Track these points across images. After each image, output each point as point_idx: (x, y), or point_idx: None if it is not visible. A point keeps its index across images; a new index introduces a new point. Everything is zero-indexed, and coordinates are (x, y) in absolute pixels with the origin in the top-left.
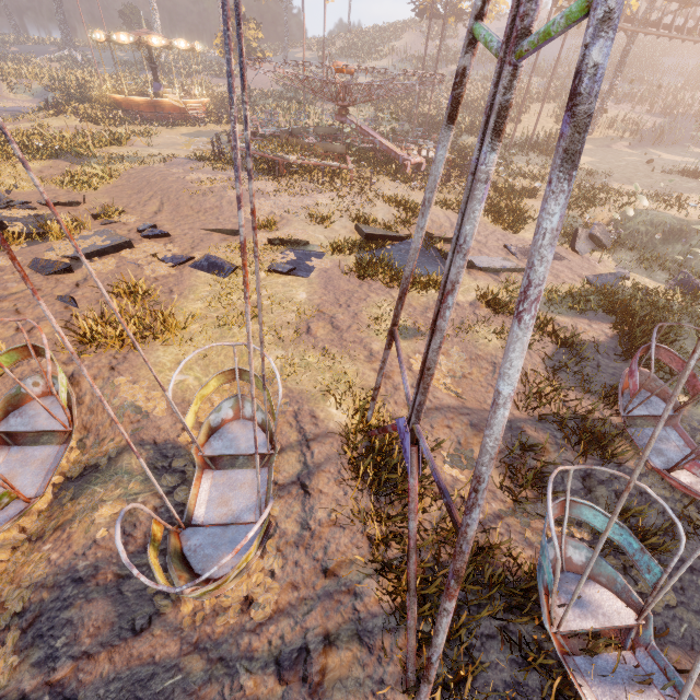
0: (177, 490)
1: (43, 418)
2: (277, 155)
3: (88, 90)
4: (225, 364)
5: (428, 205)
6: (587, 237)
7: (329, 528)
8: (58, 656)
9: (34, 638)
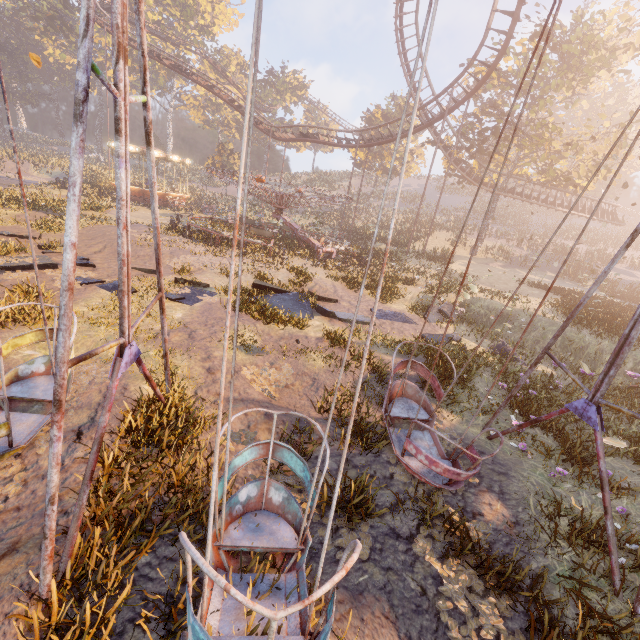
0: None
1: None
2: (216, 231)
3: (97, 178)
4: (79, 350)
5: (152, 196)
6: (438, 312)
7: (79, 464)
8: None
9: None
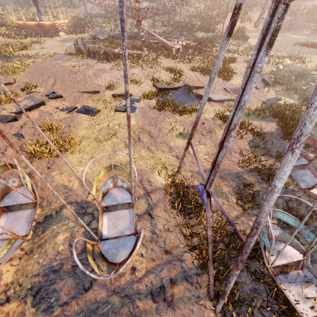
0: (92, 223)
1: (21, 197)
2: (108, 49)
3: (3, 19)
4: (102, 160)
5: (212, 81)
6: (261, 81)
7: (165, 232)
8: (53, 306)
9: (40, 299)
